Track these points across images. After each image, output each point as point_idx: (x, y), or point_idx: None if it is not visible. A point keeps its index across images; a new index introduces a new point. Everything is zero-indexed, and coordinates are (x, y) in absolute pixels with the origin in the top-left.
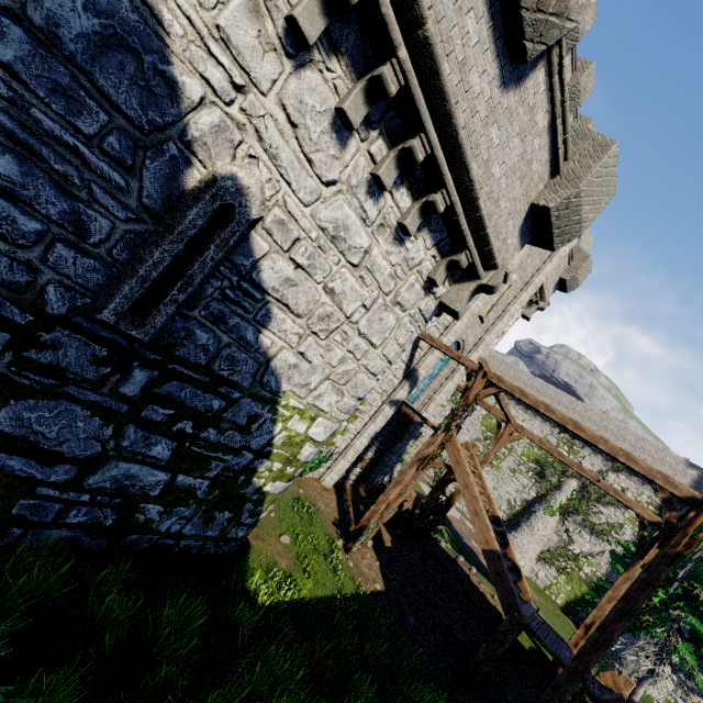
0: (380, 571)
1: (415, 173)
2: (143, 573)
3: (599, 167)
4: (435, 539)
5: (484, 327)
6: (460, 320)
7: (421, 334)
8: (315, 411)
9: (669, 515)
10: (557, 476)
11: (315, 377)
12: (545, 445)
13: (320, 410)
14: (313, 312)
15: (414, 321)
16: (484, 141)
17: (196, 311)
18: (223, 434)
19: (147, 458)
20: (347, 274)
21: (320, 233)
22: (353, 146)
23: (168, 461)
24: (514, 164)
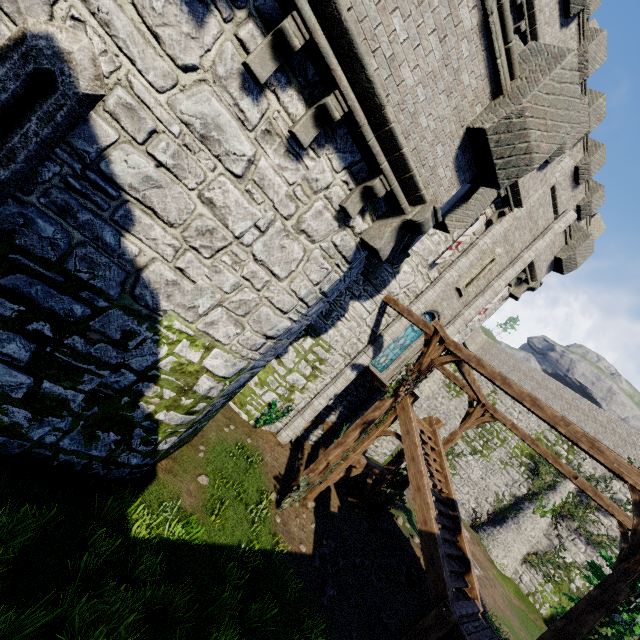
0: (313, 534)
1: (306, 73)
2: (0, 477)
3: (548, 80)
4: (391, 515)
5: (464, 302)
6: (432, 288)
7: (387, 299)
8: (210, 340)
9: (638, 522)
10: (552, 475)
11: (204, 300)
12: (518, 430)
13: (215, 340)
14: (189, 223)
15: (329, 256)
16: (384, 31)
17: (33, 197)
18: (93, 345)
19: (1, 355)
20: (229, 184)
21: (184, 129)
22: (213, 26)
23: (28, 364)
24: (434, 70)
